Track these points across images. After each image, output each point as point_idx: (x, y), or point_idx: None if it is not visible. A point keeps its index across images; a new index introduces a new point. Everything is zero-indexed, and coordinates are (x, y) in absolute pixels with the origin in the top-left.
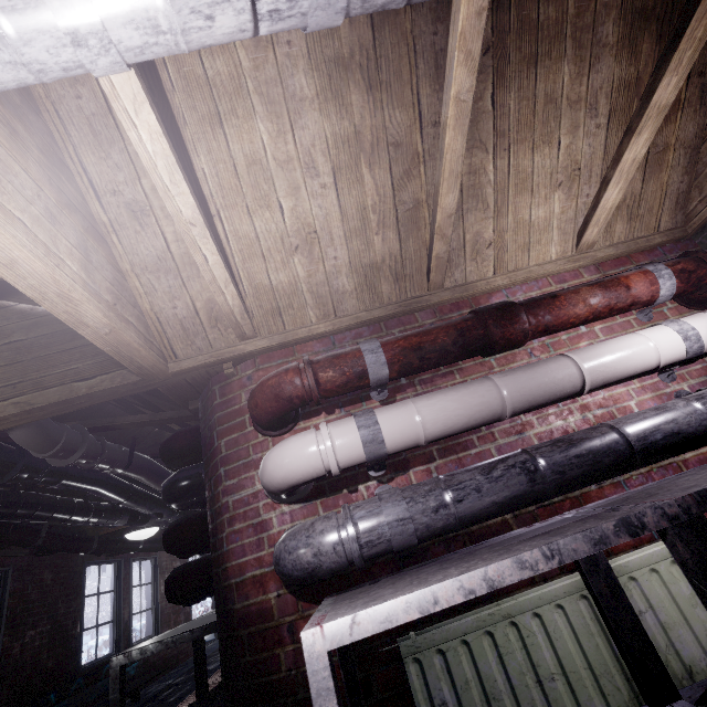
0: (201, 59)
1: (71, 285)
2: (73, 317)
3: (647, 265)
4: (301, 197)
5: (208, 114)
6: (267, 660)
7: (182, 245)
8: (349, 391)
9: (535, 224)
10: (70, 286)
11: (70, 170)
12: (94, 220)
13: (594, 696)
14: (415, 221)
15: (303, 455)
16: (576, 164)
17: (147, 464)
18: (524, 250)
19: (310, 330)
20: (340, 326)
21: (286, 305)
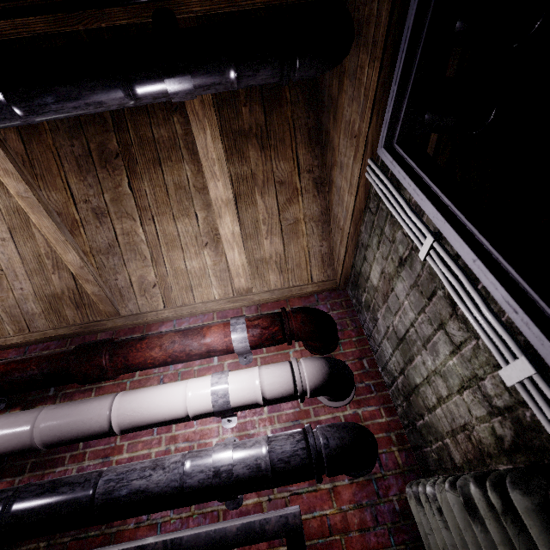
0: None
1: None
2: None
3: (234, 318)
4: None
5: None
6: None
7: None
8: None
9: (192, 272)
10: None
11: None
12: None
13: None
14: None
15: None
16: (216, 230)
17: None
18: (187, 290)
19: (6, 341)
20: (29, 339)
21: None
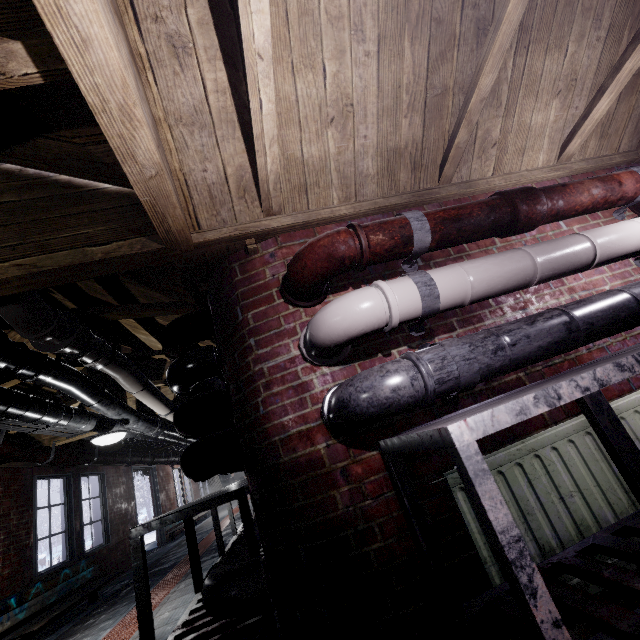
0: None
1: (135, 98)
2: (125, 145)
3: (632, 167)
4: (344, 62)
5: None
6: (322, 501)
7: (221, 98)
8: (392, 258)
9: (532, 130)
10: (135, 98)
11: None
12: (131, 48)
13: (603, 506)
14: (440, 109)
15: (367, 306)
16: (574, 74)
17: (126, 363)
18: (519, 154)
19: (333, 212)
20: (361, 210)
21: (313, 182)
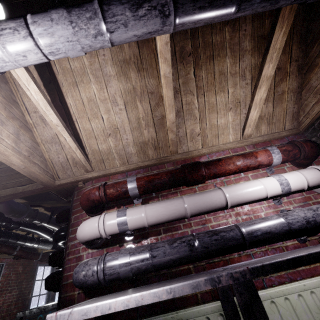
0: (69, 62)
1: (5, 149)
2: (8, 161)
3: (268, 147)
4: (111, 114)
5: (72, 82)
6: None
7: None
8: (121, 199)
9: (220, 126)
10: (4, 149)
11: (18, 104)
12: (26, 122)
13: None
14: (162, 124)
15: (90, 227)
16: (237, 100)
17: None
18: (216, 137)
19: (116, 169)
20: (129, 168)
21: (106, 158)
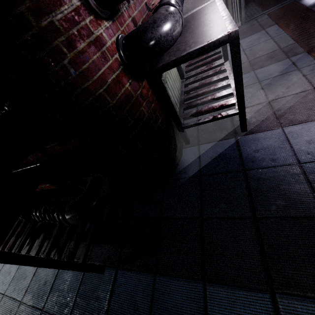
0: None
1: None
2: None
3: None
4: None
5: None
6: (139, 115)
7: None
8: None
9: None
10: None
11: None
12: None
13: (178, 82)
14: None
15: None
16: None
17: None
18: None
19: None
20: None
21: None
